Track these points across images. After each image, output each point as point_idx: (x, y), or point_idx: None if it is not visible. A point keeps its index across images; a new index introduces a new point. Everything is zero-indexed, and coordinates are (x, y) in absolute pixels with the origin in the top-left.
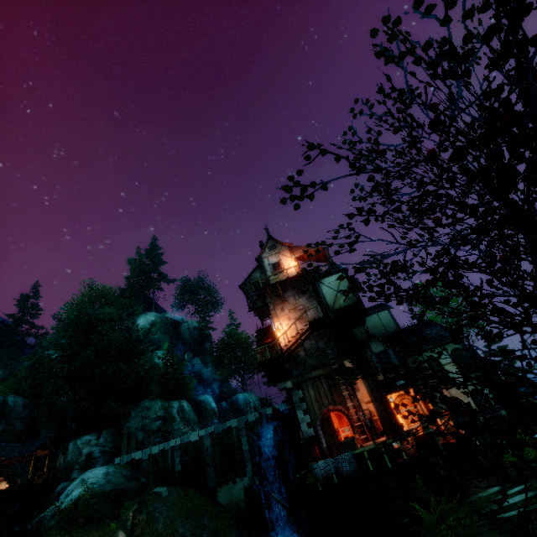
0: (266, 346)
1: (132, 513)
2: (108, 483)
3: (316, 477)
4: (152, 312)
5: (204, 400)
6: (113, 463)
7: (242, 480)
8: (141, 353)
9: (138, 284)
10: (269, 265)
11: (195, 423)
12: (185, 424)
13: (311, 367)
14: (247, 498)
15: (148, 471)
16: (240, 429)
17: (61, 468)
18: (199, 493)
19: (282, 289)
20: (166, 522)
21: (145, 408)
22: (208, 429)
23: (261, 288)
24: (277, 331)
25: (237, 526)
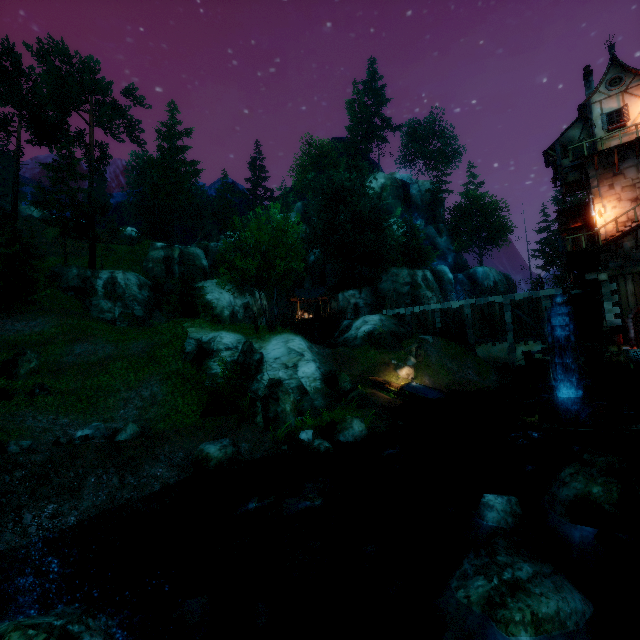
0: (582, 235)
1: (414, 348)
2: (384, 326)
3: (630, 358)
4: (380, 173)
5: (440, 271)
6: (380, 313)
7: (501, 344)
8: (386, 223)
9: (361, 137)
10: (602, 116)
11: (438, 291)
12: (443, 294)
13: (638, 260)
14: (528, 358)
15: (412, 323)
16: (504, 305)
17: (336, 310)
18: (458, 346)
19: (618, 157)
20: (437, 358)
21: (394, 274)
22: (468, 300)
23: (584, 156)
24: (596, 215)
25: (495, 372)
